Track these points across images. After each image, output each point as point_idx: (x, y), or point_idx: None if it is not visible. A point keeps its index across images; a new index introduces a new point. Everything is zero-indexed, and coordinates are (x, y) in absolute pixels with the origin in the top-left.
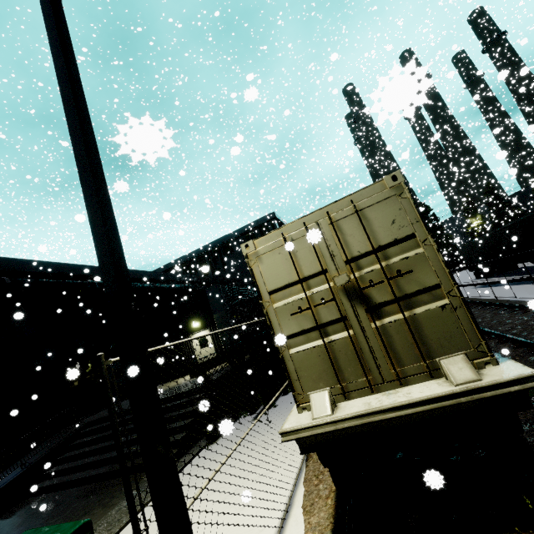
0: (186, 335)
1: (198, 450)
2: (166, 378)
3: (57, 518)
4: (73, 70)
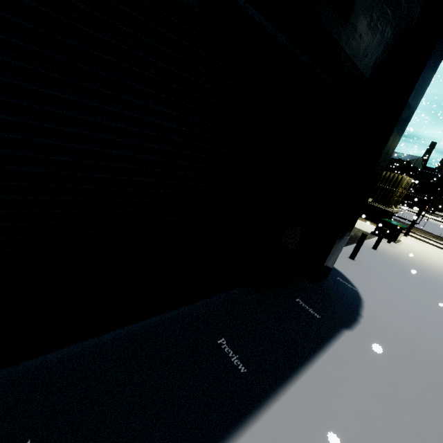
0: None
1: None
2: None
3: None
4: None
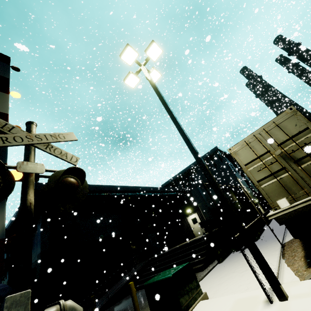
0: (184, 217)
1: (214, 265)
2: (177, 243)
3: None
4: (169, 107)
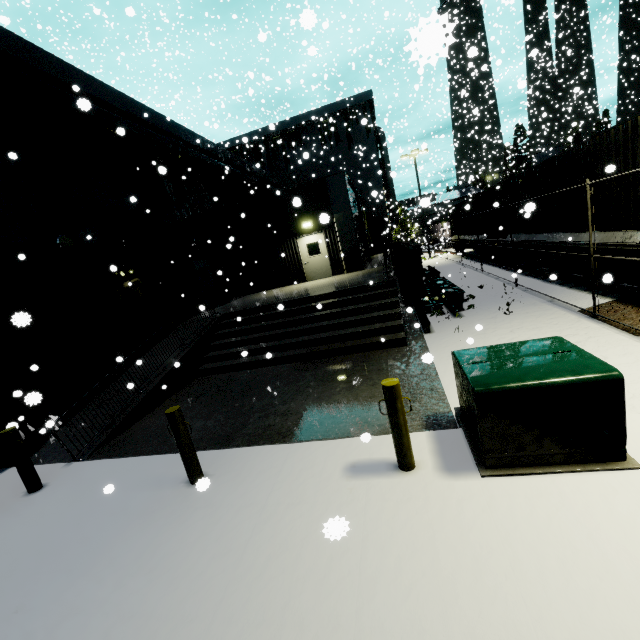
0: (290, 238)
1: (422, 336)
2: (260, 287)
3: (303, 382)
4: None
